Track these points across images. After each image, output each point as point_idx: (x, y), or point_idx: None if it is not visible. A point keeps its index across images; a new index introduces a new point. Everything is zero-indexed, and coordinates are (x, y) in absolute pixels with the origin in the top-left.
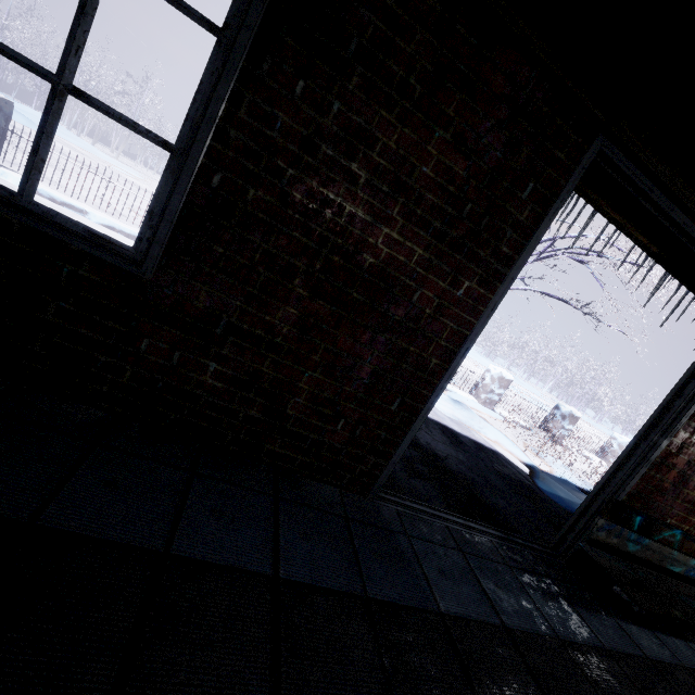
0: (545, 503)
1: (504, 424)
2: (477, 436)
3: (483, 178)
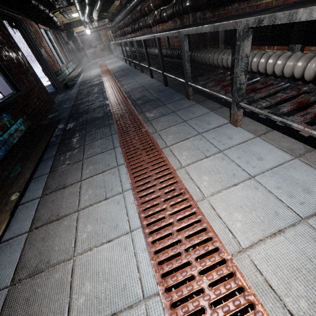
0: None
1: None
2: None
3: (0, 30)
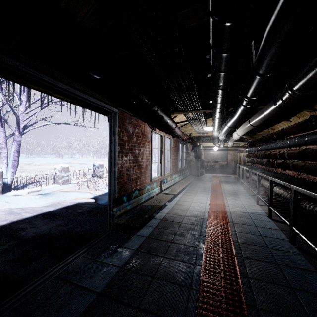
0: (104, 208)
1: (77, 186)
2: (65, 203)
3: None
